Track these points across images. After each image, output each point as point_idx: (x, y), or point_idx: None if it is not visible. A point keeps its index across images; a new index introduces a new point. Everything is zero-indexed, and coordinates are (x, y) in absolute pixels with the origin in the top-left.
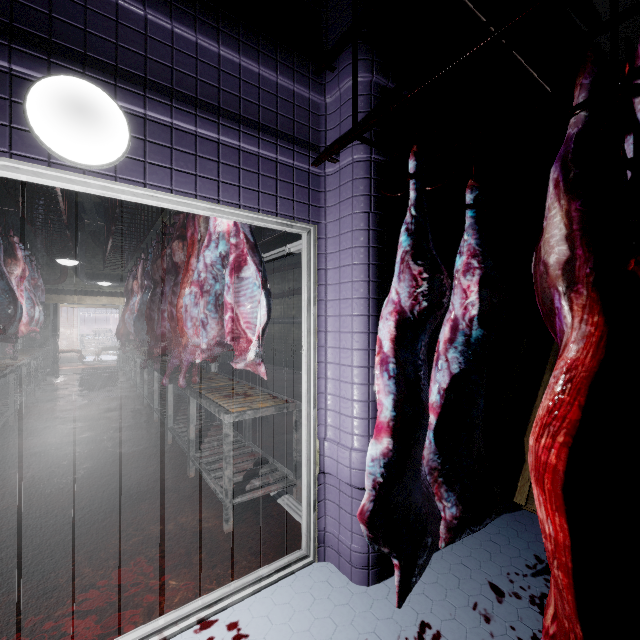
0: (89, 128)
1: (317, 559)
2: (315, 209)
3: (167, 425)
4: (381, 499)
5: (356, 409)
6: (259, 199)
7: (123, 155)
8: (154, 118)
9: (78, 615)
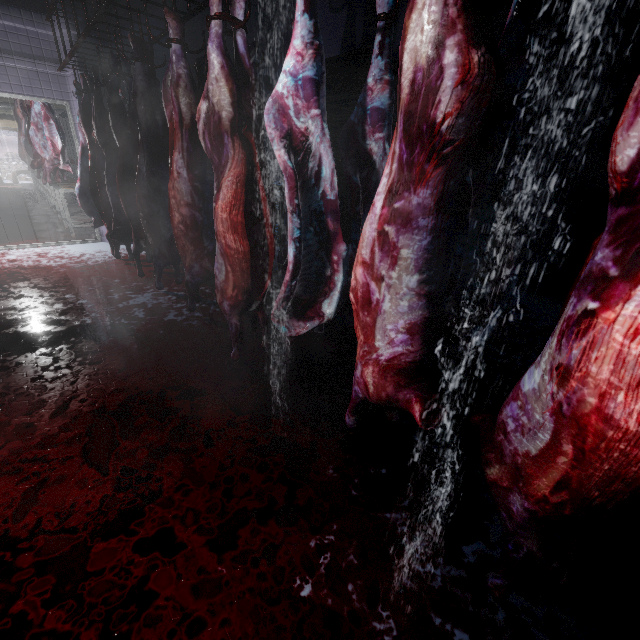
0: None
1: (102, 241)
2: (66, 94)
3: (57, 210)
4: (80, 198)
5: None
6: (34, 91)
7: None
8: None
9: (13, 244)
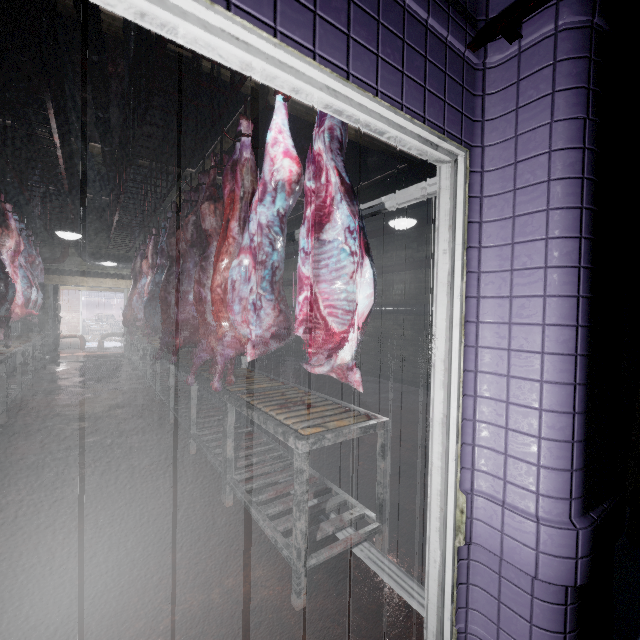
0: None
1: None
2: (468, 123)
3: (189, 431)
4: None
5: (547, 453)
6: (402, 87)
7: None
8: None
9: None
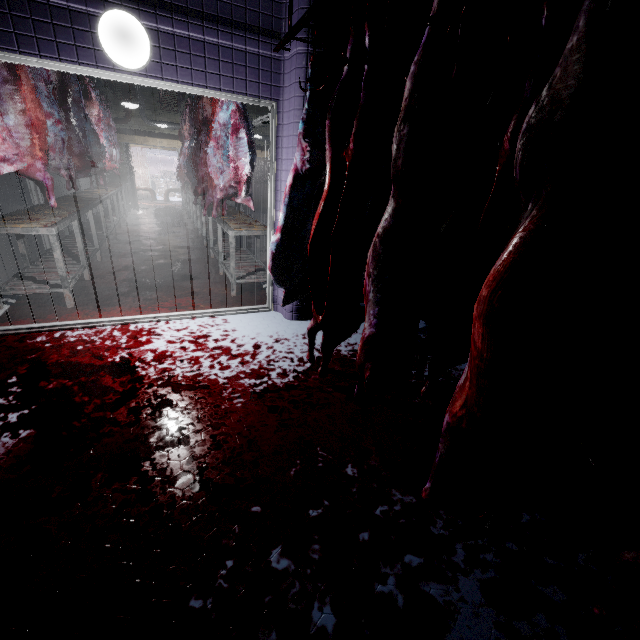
0: (130, 47)
1: (273, 310)
2: (276, 89)
3: (210, 246)
4: (273, 260)
5: None
6: (234, 84)
7: (149, 60)
8: (163, 29)
9: (161, 307)
